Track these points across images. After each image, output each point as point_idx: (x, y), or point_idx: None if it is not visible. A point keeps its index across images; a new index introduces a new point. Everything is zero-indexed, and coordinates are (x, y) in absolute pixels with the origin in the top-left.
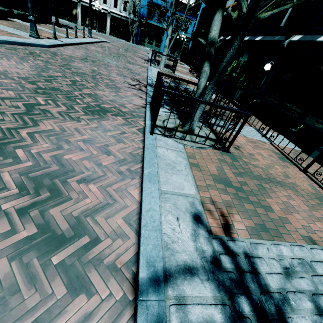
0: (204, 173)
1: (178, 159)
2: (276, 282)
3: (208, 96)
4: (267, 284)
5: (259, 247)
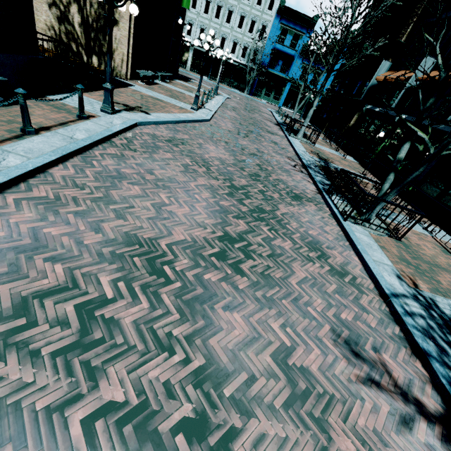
0: (390, 253)
1: (371, 242)
2: (448, 312)
3: (391, 197)
4: (443, 311)
5: (436, 297)
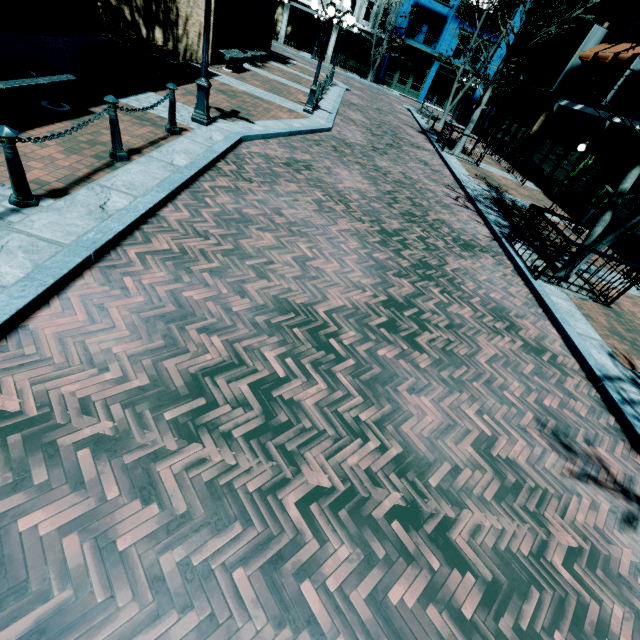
0: (597, 324)
1: (572, 309)
2: None
3: (603, 246)
4: None
5: None
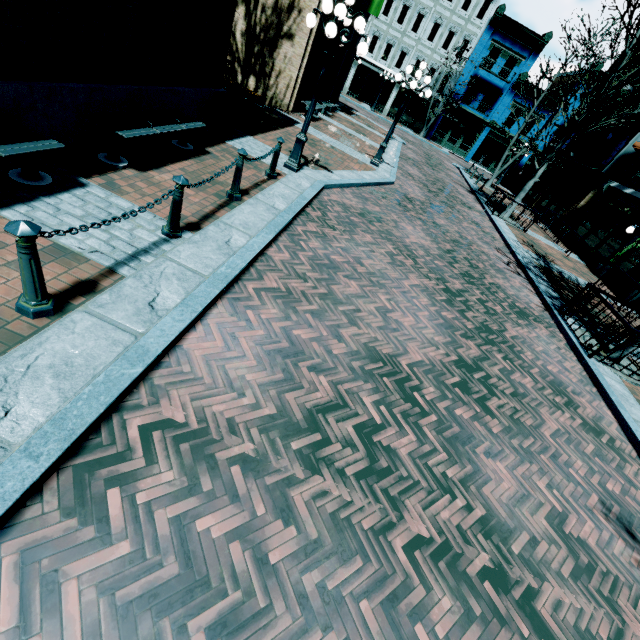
0: None
1: (625, 392)
2: None
3: None
4: None
5: None
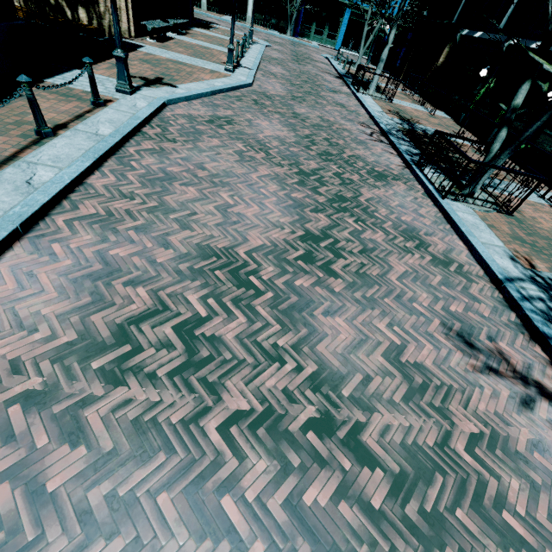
0: (500, 232)
1: (477, 221)
2: None
3: (502, 161)
4: None
5: None
